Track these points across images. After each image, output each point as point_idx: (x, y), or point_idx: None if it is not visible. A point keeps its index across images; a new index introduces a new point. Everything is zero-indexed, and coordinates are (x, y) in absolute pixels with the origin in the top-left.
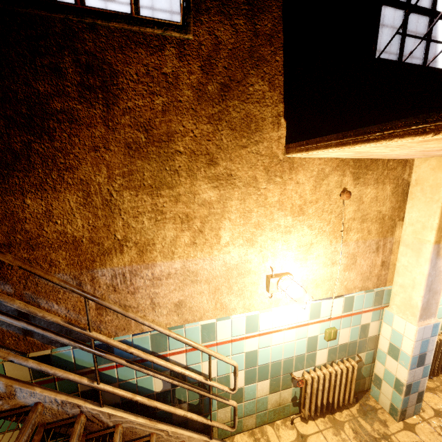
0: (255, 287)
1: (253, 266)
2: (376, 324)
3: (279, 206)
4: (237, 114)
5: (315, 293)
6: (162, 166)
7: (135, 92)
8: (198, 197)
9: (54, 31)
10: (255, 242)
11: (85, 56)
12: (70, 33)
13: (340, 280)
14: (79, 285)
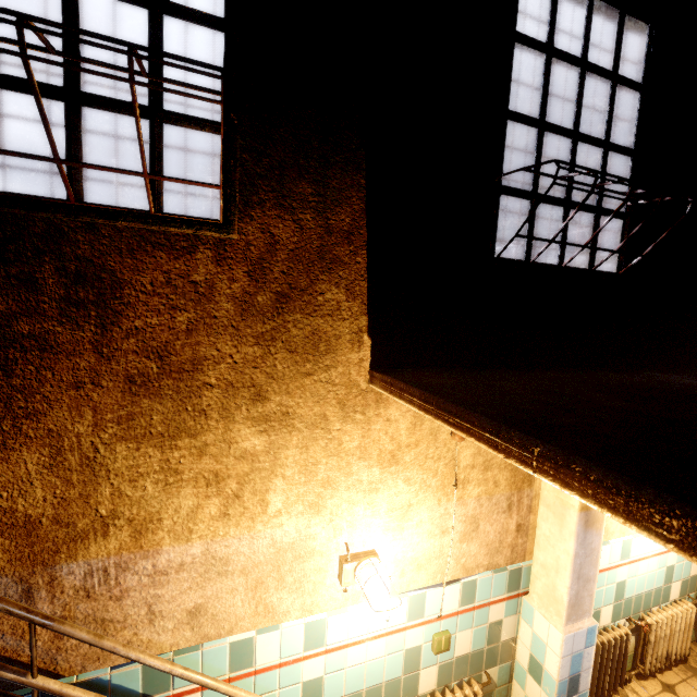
0: (322, 576)
1: (319, 544)
2: (512, 620)
3: (360, 454)
4: (300, 332)
5: (417, 579)
6: (182, 406)
7: (148, 306)
8: (235, 447)
9: (33, 231)
10: (322, 507)
11: (76, 262)
12: (56, 234)
13: (454, 556)
14: (28, 592)
